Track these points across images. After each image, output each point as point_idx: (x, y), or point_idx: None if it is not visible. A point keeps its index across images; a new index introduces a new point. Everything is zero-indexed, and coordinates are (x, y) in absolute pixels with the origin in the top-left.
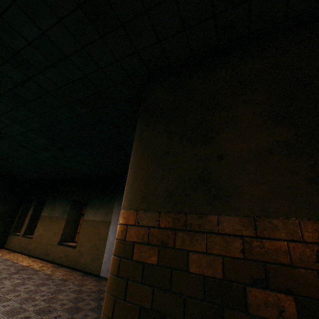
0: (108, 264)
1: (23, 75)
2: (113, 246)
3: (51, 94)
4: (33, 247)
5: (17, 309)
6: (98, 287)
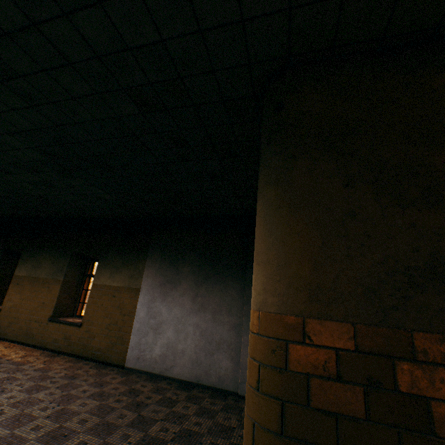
0: (138, 350)
1: (20, 13)
2: (146, 325)
3: (74, 67)
4: (3, 325)
5: (6, 440)
6: (128, 386)
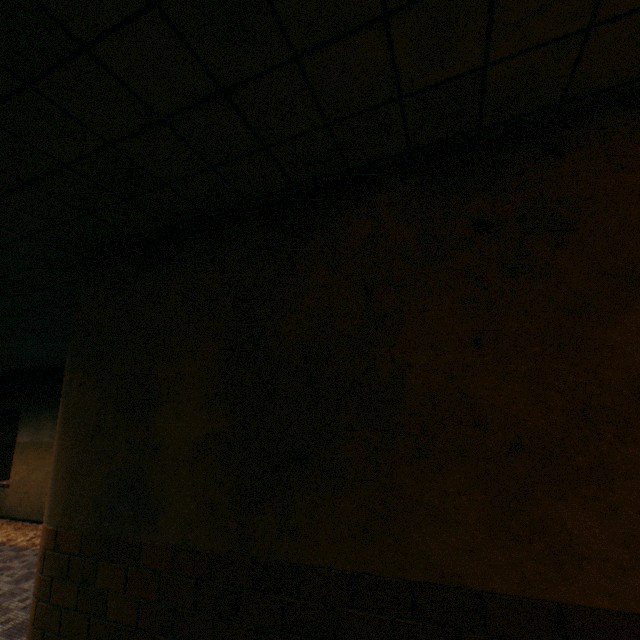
0: None
1: None
2: None
3: None
4: (15, 503)
5: None
6: None
